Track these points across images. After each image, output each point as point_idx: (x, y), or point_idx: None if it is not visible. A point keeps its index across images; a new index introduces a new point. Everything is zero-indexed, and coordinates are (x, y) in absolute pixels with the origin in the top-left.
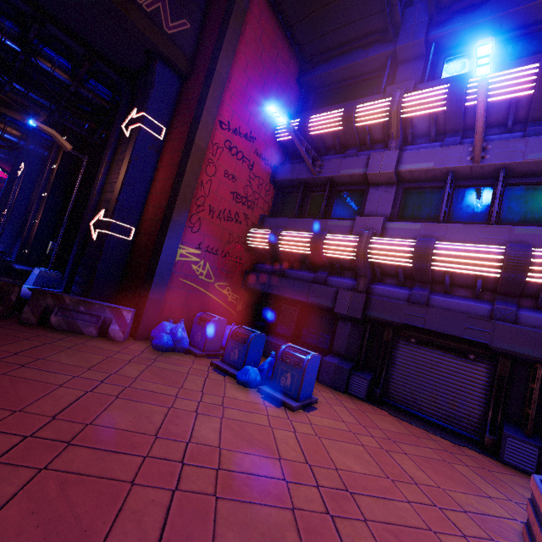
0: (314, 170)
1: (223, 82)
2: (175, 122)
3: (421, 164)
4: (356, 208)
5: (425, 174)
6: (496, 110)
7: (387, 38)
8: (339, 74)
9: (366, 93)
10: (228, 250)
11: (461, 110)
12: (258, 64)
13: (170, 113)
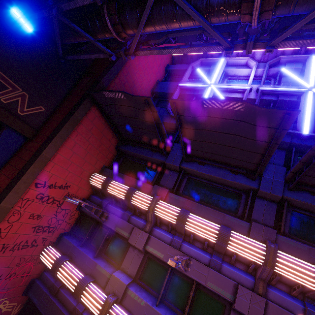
0: (101, 220)
1: (45, 161)
2: (5, 169)
3: (157, 252)
4: (121, 254)
5: (159, 258)
6: (199, 237)
7: (163, 154)
8: (137, 155)
9: (149, 173)
10: (15, 270)
11: (183, 229)
12: (85, 143)
13: (6, 160)
